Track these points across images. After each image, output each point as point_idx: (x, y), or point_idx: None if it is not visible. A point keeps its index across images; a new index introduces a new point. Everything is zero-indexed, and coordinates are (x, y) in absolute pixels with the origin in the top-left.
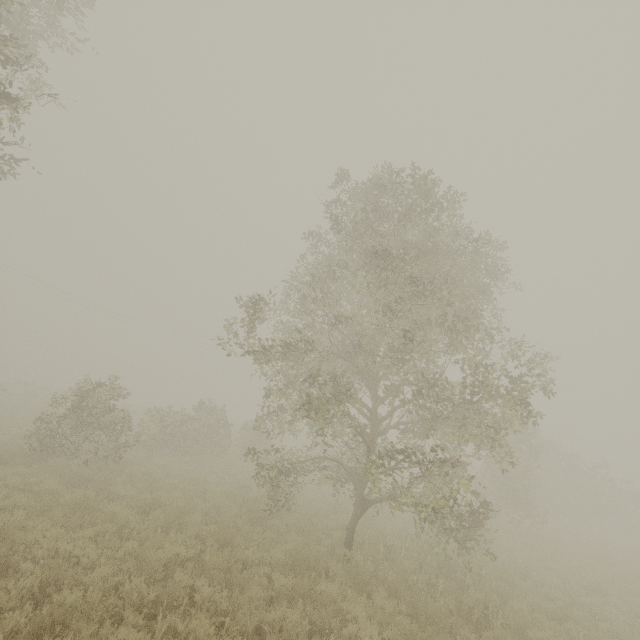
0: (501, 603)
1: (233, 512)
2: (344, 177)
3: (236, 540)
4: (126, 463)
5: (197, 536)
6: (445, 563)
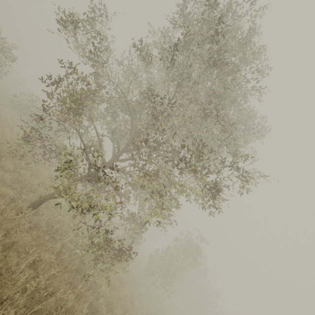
0: (84, 314)
1: None
2: None
3: None
4: None
5: None
6: (83, 266)
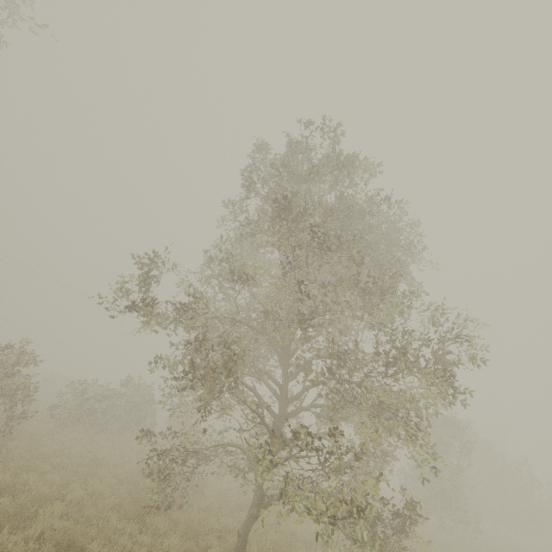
0: None
1: (110, 504)
2: (264, 145)
3: (89, 545)
4: (15, 437)
5: (43, 537)
6: None
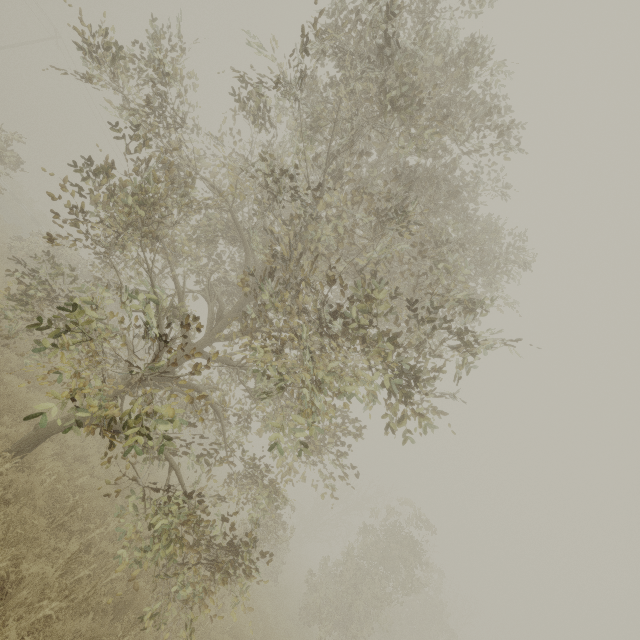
0: None
1: None
2: None
3: None
4: None
5: None
6: (134, 597)
